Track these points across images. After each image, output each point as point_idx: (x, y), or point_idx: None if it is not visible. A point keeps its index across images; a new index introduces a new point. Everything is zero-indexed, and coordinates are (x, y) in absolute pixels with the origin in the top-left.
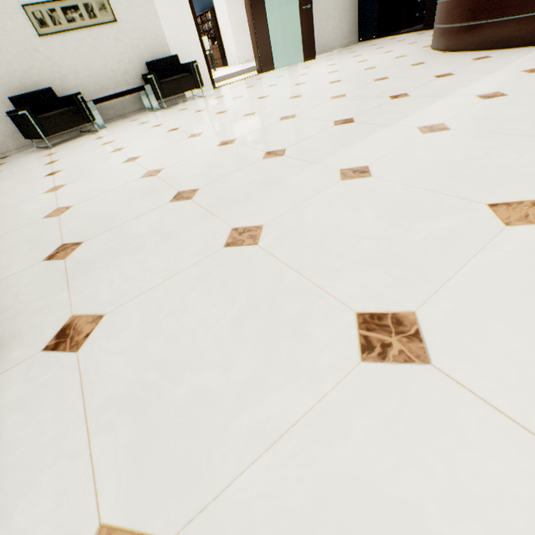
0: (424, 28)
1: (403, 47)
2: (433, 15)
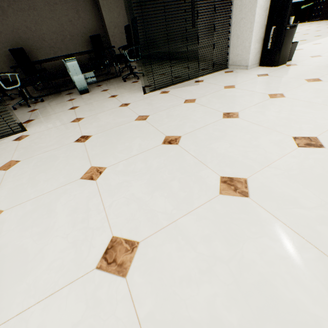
0: (319, 20)
1: (315, 25)
2: (325, 14)
